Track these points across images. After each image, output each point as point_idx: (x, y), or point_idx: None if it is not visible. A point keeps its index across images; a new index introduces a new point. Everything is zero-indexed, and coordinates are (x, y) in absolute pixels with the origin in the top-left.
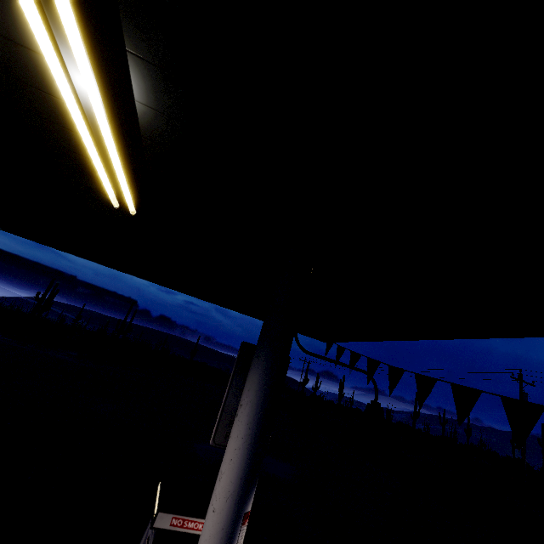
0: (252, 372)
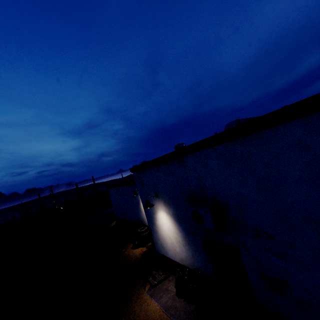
0: None
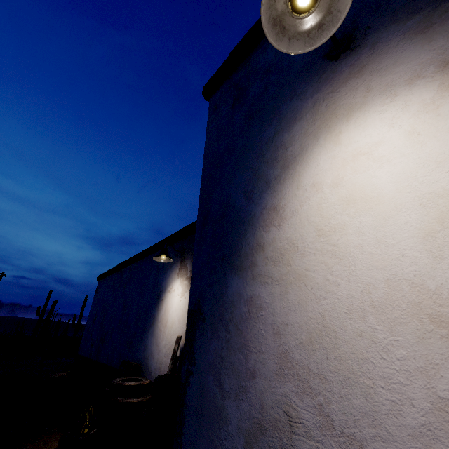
0: None
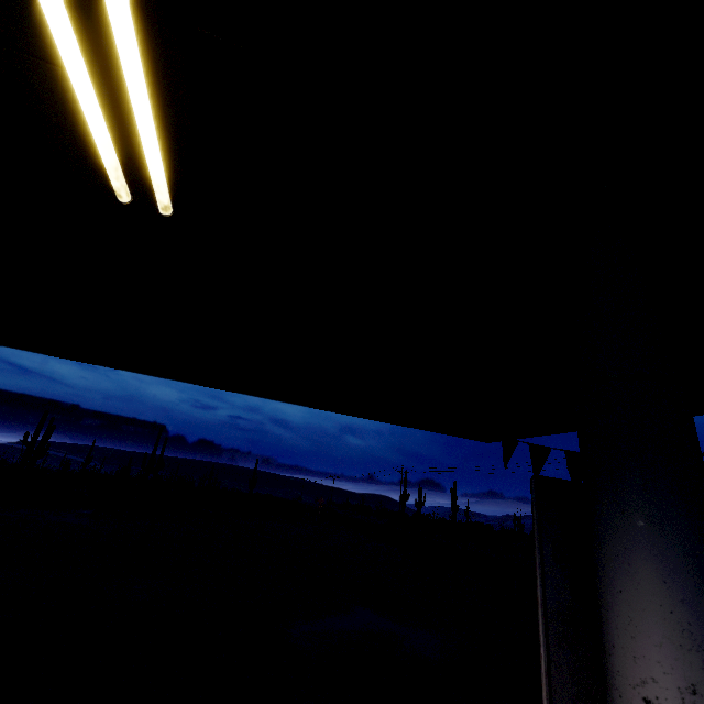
0: (637, 576)
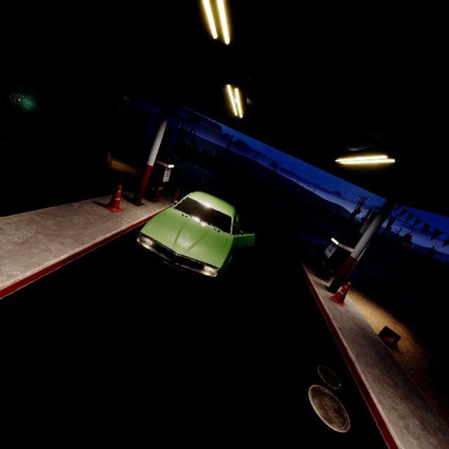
0: (375, 219)
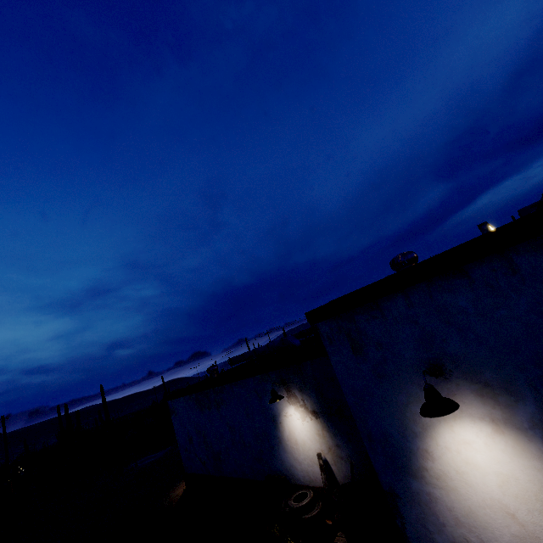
0: None
